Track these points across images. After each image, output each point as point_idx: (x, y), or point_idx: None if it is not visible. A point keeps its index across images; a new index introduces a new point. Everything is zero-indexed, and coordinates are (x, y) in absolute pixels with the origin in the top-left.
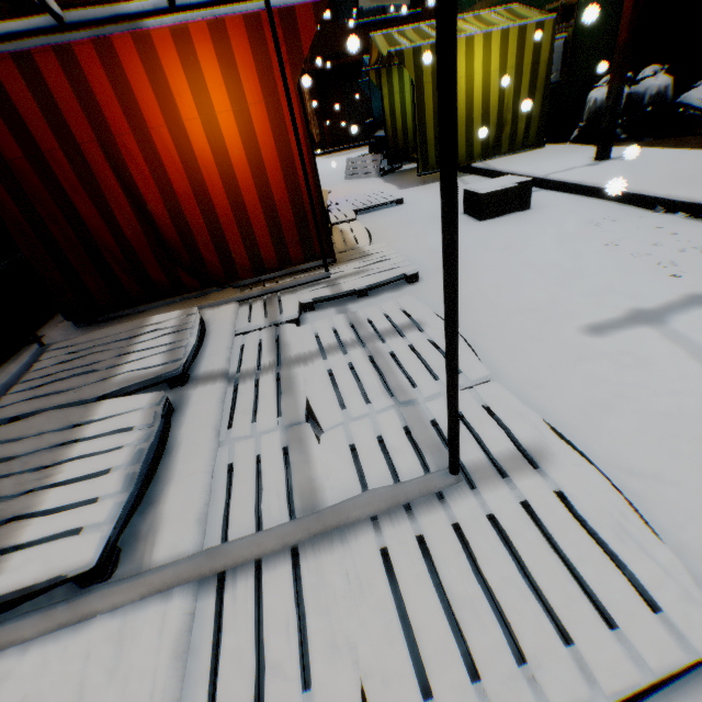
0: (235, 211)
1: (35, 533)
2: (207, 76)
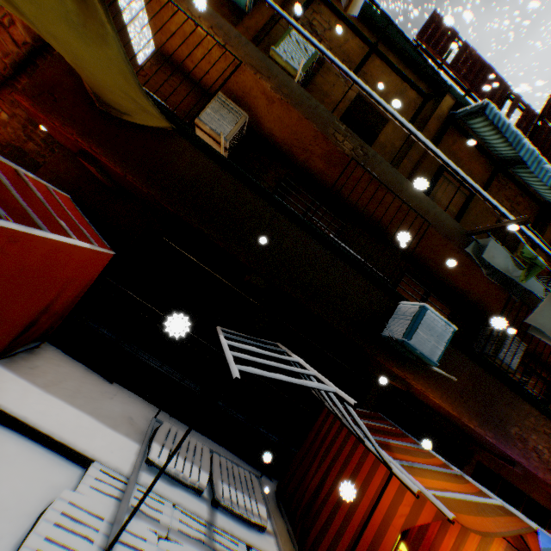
0: (335, 535)
1: (164, 450)
2: (375, 477)
